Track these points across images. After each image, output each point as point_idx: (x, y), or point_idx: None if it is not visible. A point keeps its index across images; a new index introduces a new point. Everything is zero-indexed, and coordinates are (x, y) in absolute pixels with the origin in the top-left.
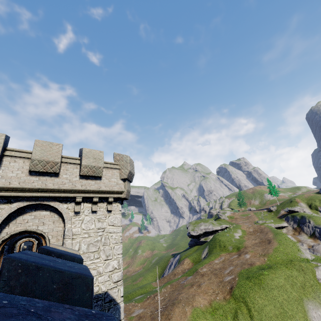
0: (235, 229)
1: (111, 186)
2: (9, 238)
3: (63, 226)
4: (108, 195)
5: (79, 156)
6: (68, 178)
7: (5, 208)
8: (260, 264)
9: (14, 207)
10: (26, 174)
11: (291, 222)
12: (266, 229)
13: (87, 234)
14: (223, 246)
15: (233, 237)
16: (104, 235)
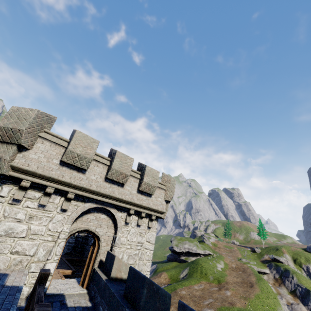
0: (219, 259)
1: (157, 205)
2: (74, 233)
3: (114, 233)
4: (153, 213)
5: (138, 169)
6: (129, 190)
7: (80, 206)
8: (240, 307)
9: (87, 207)
10: (102, 179)
11: (273, 270)
12: (248, 270)
13: (130, 246)
14: (204, 273)
15: (215, 268)
16: (141, 250)
